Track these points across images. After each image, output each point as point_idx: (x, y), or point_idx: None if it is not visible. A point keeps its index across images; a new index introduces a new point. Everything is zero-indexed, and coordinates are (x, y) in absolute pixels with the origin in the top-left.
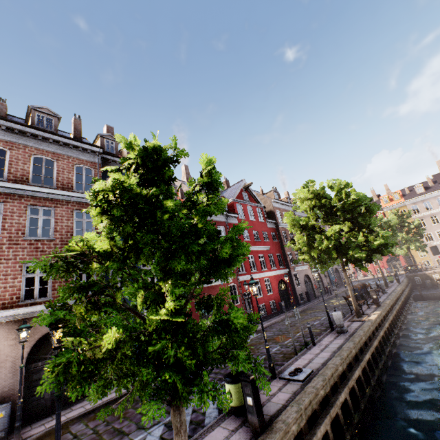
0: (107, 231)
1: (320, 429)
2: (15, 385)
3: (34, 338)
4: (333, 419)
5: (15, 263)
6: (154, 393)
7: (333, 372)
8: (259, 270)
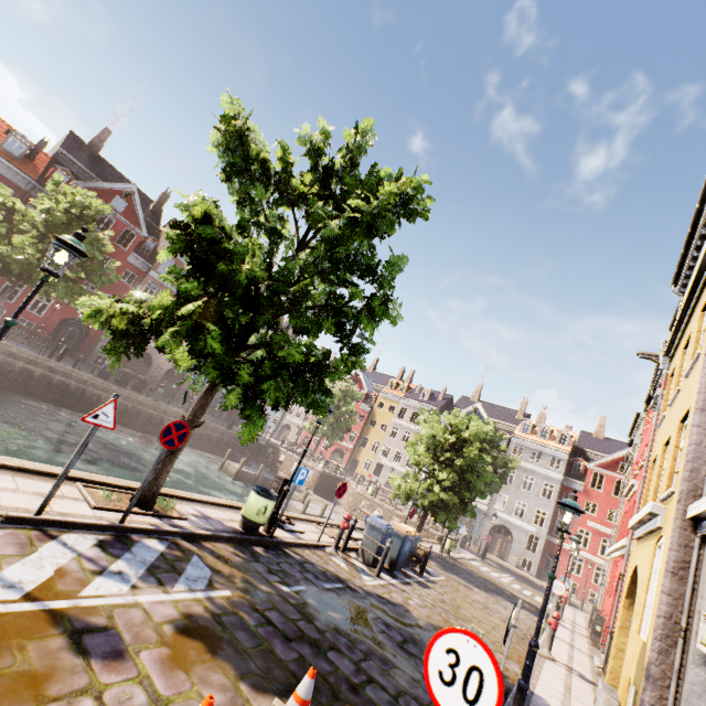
0: None
1: None
2: None
3: None
4: None
5: None
6: None
7: None
8: None
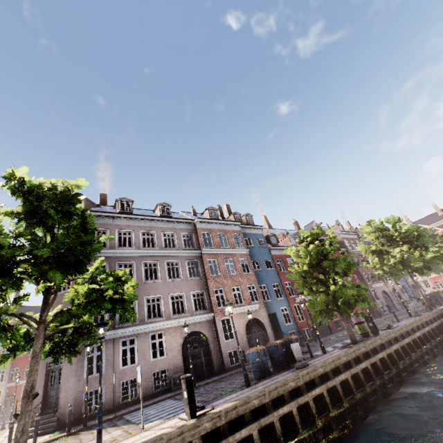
0: (304, 263)
1: (406, 339)
2: (245, 343)
3: (245, 322)
4: (414, 343)
5: (228, 287)
6: (343, 307)
7: (410, 324)
8: None
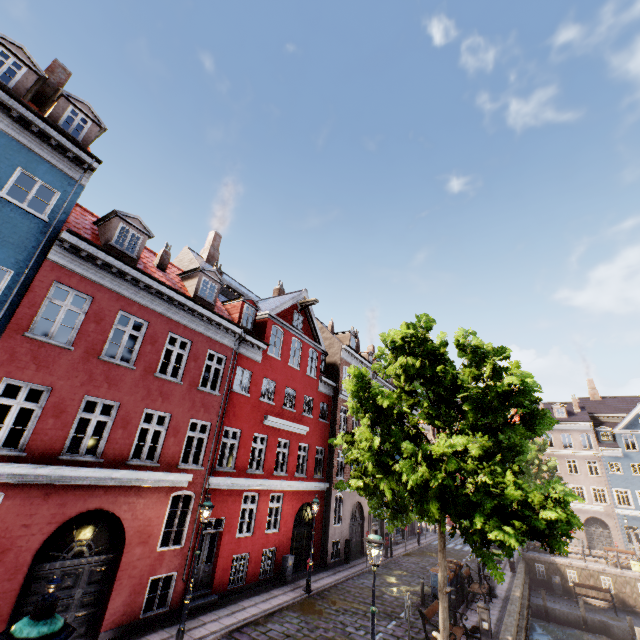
0: None
1: None
2: None
3: None
4: None
5: None
6: None
7: None
8: (268, 472)
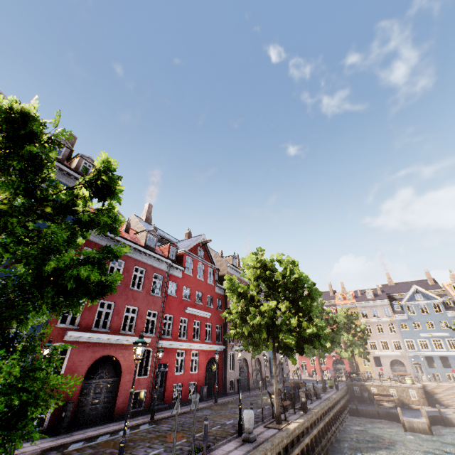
0: None
1: None
2: None
3: None
4: None
5: None
6: None
7: None
8: (189, 339)
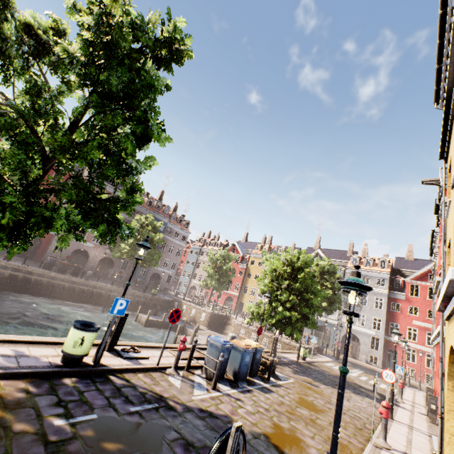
0: None
1: None
2: None
3: None
4: None
5: None
6: None
7: None
8: None
